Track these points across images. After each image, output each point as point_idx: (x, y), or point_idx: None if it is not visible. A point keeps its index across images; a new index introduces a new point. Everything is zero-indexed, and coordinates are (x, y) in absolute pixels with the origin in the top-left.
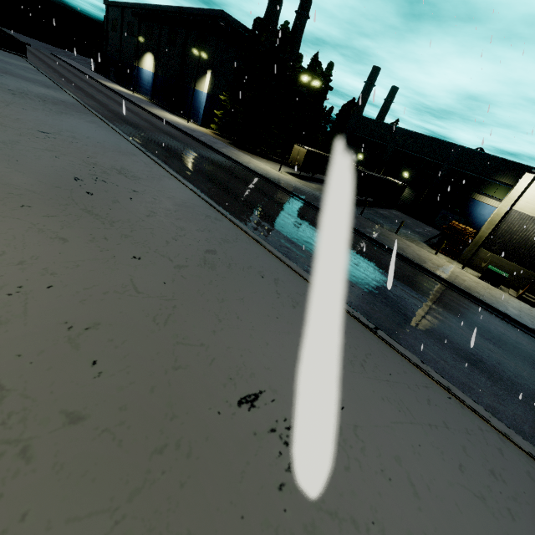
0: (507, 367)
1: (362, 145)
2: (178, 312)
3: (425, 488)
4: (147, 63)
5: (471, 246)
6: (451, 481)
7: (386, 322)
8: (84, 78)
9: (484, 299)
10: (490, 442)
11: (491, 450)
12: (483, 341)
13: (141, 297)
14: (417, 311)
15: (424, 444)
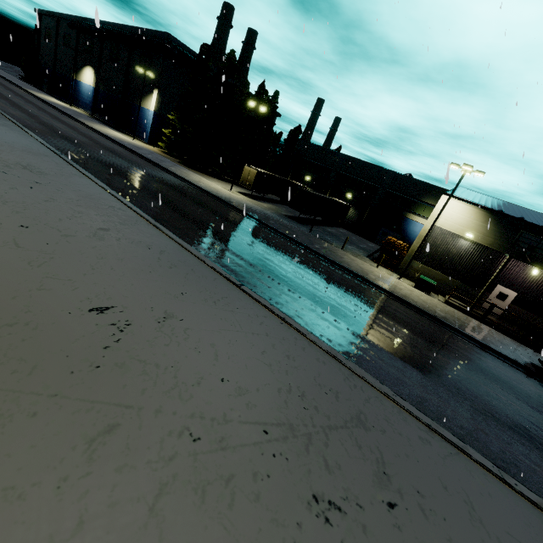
0: (435, 362)
1: (309, 168)
2: (54, 261)
3: (226, 358)
4: (87, 77)
5: (405, 258)
6: (250, 357)
7: (330, 328)
8: (10, 86)
9: (417, 305)
10: (298, 344)
11: (296, 348)
12: (416, 341)
13: (21, 250)
14: (359, 317)
15: (241, 340)
